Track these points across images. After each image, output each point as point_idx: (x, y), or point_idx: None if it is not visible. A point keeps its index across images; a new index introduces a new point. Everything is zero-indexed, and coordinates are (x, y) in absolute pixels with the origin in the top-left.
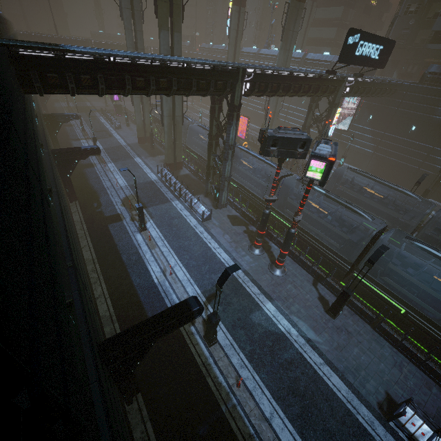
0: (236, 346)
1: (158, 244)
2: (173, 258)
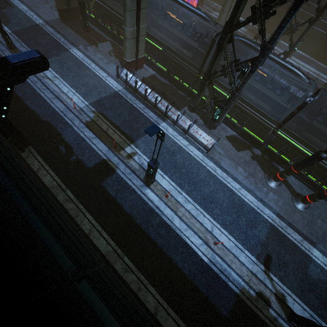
0: (316, 317)
1: (178, 200)
2: (206, 218)
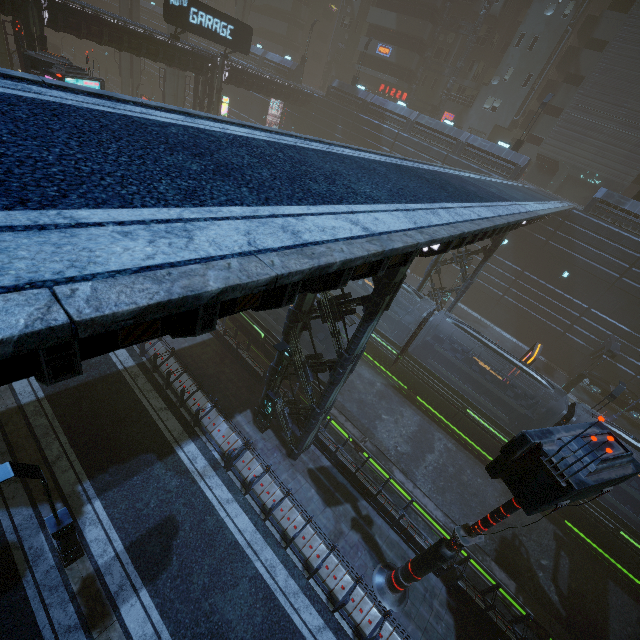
0: None
1: None
2: None
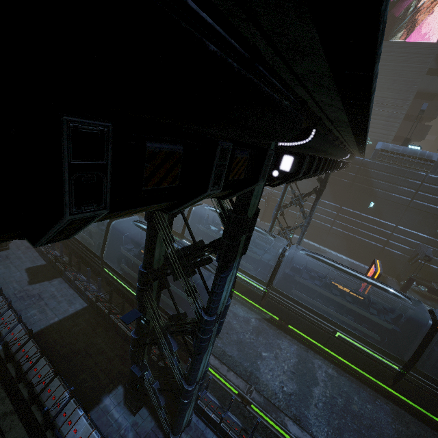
0: None
1: None
2: None
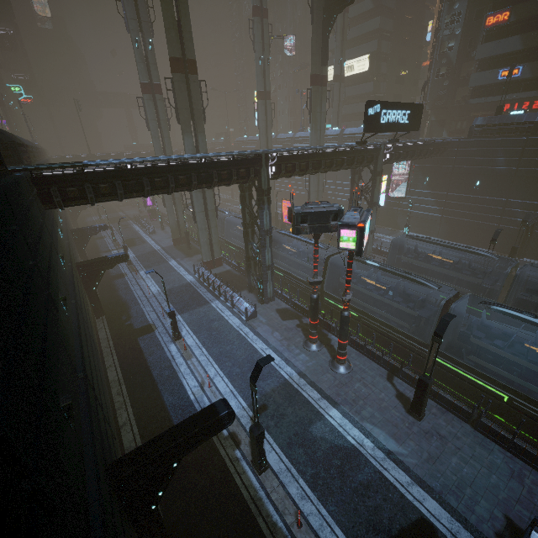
0: (294, 471)
1: (195, 353)
2: (213, 368)
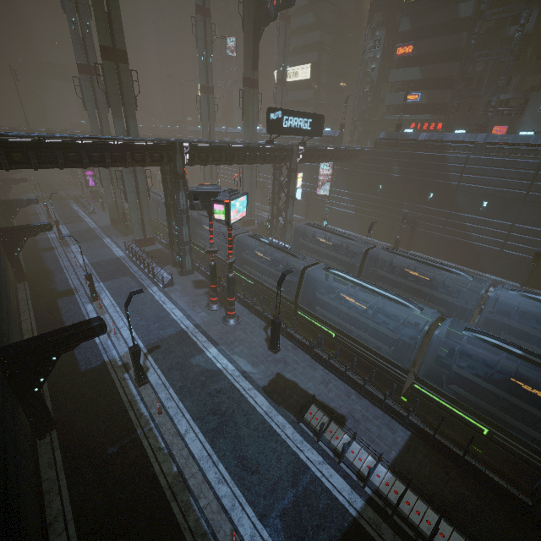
0: (168, 384)
1: (109, 310)
2: (123, 321)
